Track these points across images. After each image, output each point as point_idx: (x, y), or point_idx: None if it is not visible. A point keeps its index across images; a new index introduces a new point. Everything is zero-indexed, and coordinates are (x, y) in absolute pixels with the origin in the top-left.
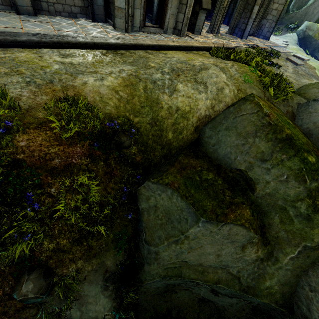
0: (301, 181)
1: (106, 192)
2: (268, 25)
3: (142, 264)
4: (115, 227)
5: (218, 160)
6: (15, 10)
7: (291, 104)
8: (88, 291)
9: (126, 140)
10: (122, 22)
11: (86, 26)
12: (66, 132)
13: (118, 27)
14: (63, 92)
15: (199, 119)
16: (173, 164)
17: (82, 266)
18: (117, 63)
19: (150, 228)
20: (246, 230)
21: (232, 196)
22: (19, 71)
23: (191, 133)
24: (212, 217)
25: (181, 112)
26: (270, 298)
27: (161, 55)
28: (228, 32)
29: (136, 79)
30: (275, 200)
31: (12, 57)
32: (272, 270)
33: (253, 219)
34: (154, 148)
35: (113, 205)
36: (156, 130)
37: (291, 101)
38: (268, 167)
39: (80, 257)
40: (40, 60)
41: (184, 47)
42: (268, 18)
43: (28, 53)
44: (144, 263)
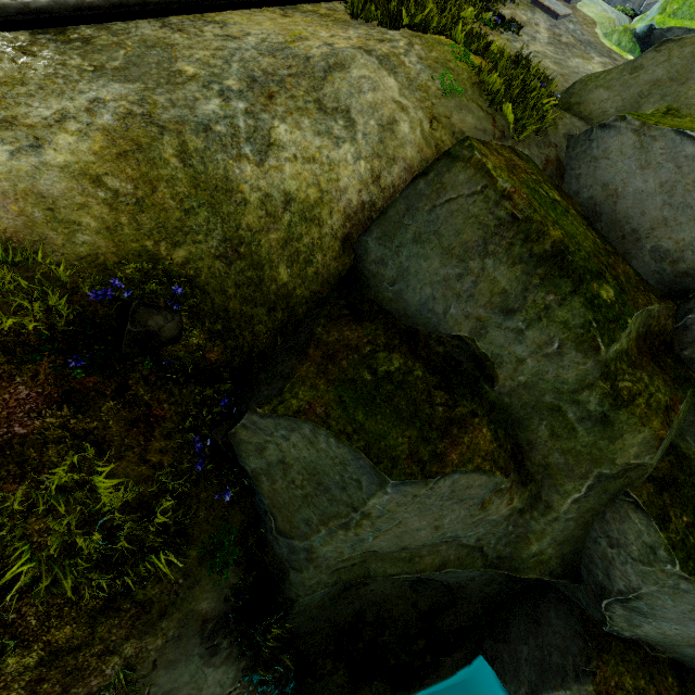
0: (590, 350)
1: (148, 466)
2: None
3: (283, 573)
4: (197, 531)
5: (408, 318)
6: None
7: (553, 140)
8: (172, 681)
9: (164, 324)
10: None
11: None
12: None
13: None
14: None
15: (349, 218)
16: (305, 353)
17: (140, 648)
18: (77, 78)
19: (282, 507)
20: (487, 475)
21: (448, 402)
22: None
23: (334, 257)
24: (413, 471)
25: (300, 207)
26: (541, 569)
27: (211, 31)
28: None
29: (148, 126)
30: (539, 394)
31: None
32: (542, 525)
33: (498, 446)
34: (250, 317)
35: (175, 494)
36: (242, 269)
37: (554, 133)
38: (519, 326)
39: (126, 637)
40: None
41: None
42: None
43: None
44: (288, 570)
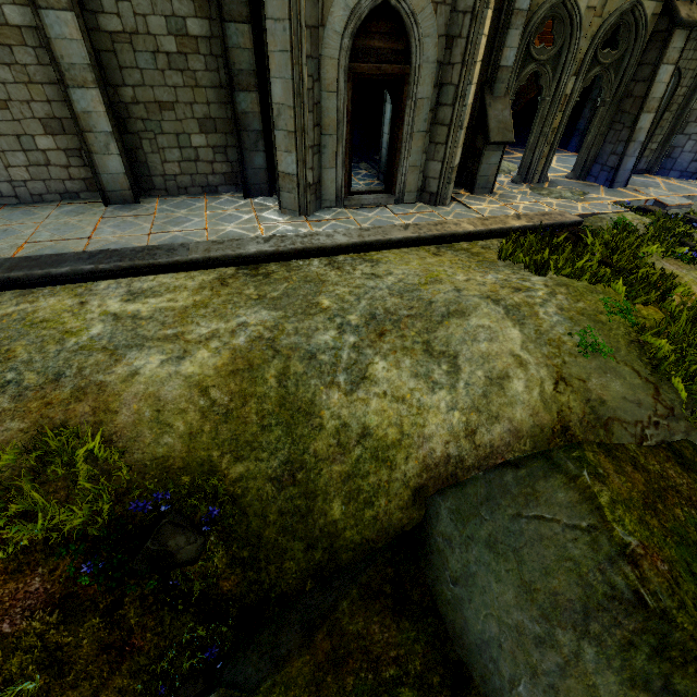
0: None
1: None
2: (693, 147)
3: None
4: None
5: (463, 647)
6: (102, 199)
7: None
8: None
9: (184, 545)
10: (294, 198)
11: (224, 210)
12: (1, 546)
13: (286, 207)
14: (66, 408)
15: (427, 468)
16: (311, 636)
17: None
18: (242, 305)
19: None
20: None
21: None
22: (11, 350)
23: (401, 506)
24: None
25: (374, 444)
26: None
27: (362, 270)
28: (572, 174)
29: (267, 349)
30: None
31: (26, 312)
32: None
33: None
34: (283, 550)
35: None
36: (293, 496)
37: None
38: None
39: None
40: (76, 313)
41: (432, 237)
42: (690, 132)
43: (64, 297)
44: None
